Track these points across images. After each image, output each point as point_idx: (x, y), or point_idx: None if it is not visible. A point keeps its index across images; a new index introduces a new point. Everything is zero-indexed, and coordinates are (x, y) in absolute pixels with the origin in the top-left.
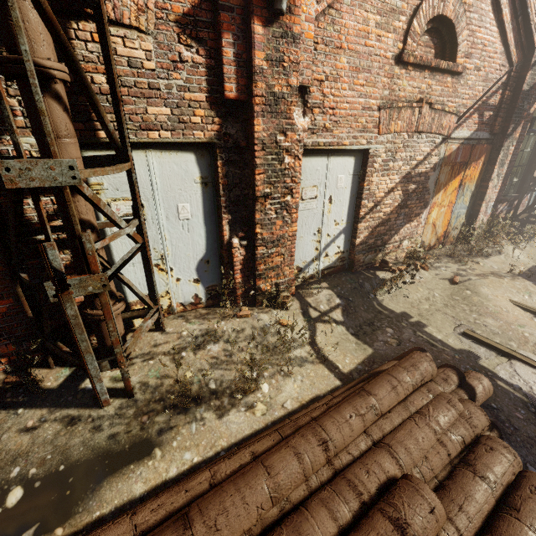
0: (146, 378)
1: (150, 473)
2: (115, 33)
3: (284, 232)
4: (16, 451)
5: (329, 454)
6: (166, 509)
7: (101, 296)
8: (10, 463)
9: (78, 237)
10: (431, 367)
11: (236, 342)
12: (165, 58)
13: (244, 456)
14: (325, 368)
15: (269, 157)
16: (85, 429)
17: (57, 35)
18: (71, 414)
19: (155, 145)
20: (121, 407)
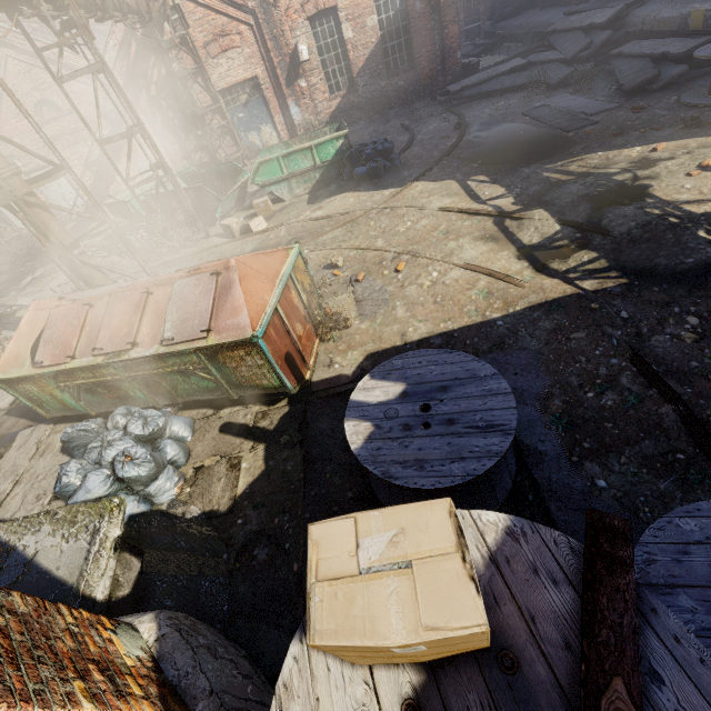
0: None
1: None
2: None
3: None
4: None
5: (0, 250)
6: None
7: None
8: None
9: None
10: (30, 238)
11: None
12: None
13: None
14: None
15: None
16: None
17: None
18: None
19: None
20: None
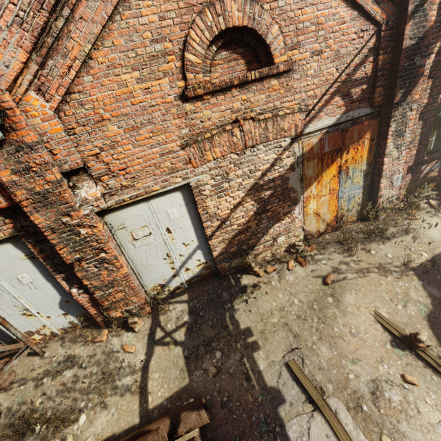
0: (12, 404)
1: None
2: None
3: (114, 277)
4: None
5: None
6: None
7: None
8: None
9: None
10: None
11: (86, 367)
12: None
13: None
14: (138, 400)
15: (63, 235)
16: None
17: None
18: None
19: None
20: None
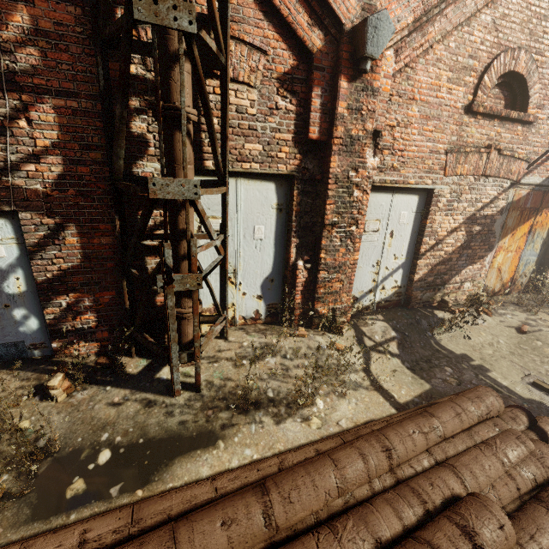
0: (211, 378)
1: (214, 460)
2: (230, 88)
3: (346, 259)
4: (105, 420)
5: (392, 462)
6: (241, 481)
7: (194, 293)
8: (100, 429)
9: (187, 241)
10: (498, 402)
11: (292, 359)
12: (264, 106)
13: (309, 451)
14: (380, 395)
15: (340, 189)
16: (159, 412)
17: (202, 90)
18: (148, 398)
19: (244, 174)
20: (189, 399)
